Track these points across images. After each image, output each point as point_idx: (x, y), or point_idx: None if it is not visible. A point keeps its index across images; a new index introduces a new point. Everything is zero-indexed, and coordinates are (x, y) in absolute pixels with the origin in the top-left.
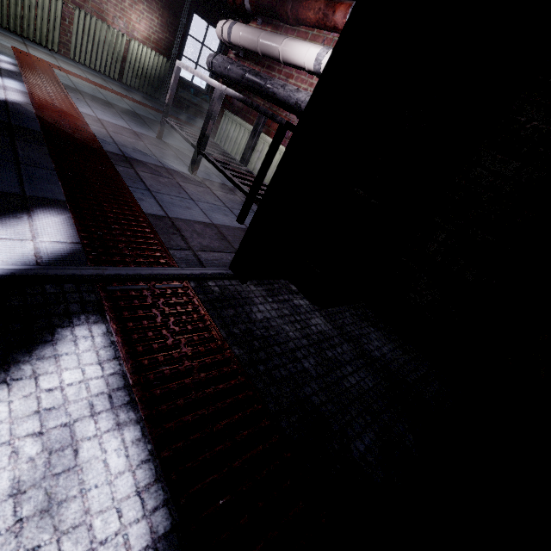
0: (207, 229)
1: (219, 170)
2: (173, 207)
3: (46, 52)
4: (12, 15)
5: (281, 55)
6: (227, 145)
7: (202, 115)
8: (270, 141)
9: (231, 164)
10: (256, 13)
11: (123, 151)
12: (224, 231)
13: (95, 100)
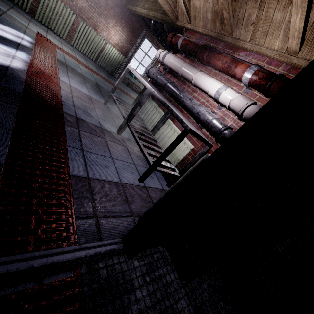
0: (115, 189)
1: (135, 139)
2: (95, 166)
3: (57, 38)
4: (45, 16)
5: (193, 80)
6: (145, 118)
7: (136, 89)
8: (173, 125)
9: (144, 134)
10: (182, 51)
11: (76, 113)
12: (127, 190)
13: (74, 72)
